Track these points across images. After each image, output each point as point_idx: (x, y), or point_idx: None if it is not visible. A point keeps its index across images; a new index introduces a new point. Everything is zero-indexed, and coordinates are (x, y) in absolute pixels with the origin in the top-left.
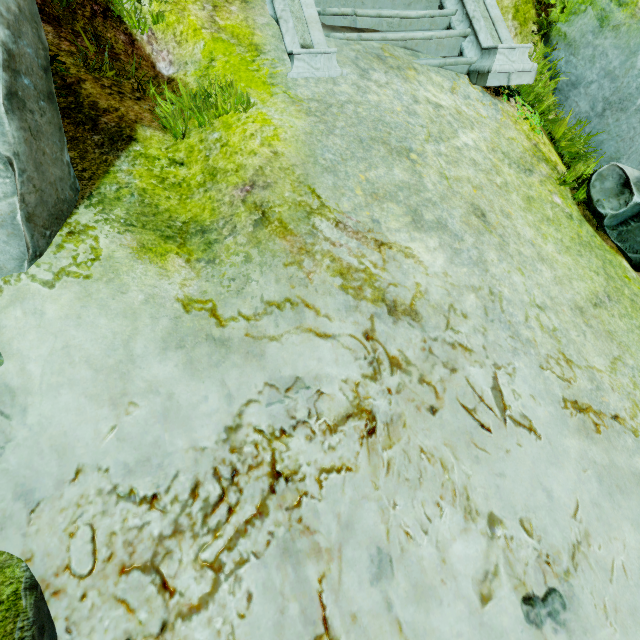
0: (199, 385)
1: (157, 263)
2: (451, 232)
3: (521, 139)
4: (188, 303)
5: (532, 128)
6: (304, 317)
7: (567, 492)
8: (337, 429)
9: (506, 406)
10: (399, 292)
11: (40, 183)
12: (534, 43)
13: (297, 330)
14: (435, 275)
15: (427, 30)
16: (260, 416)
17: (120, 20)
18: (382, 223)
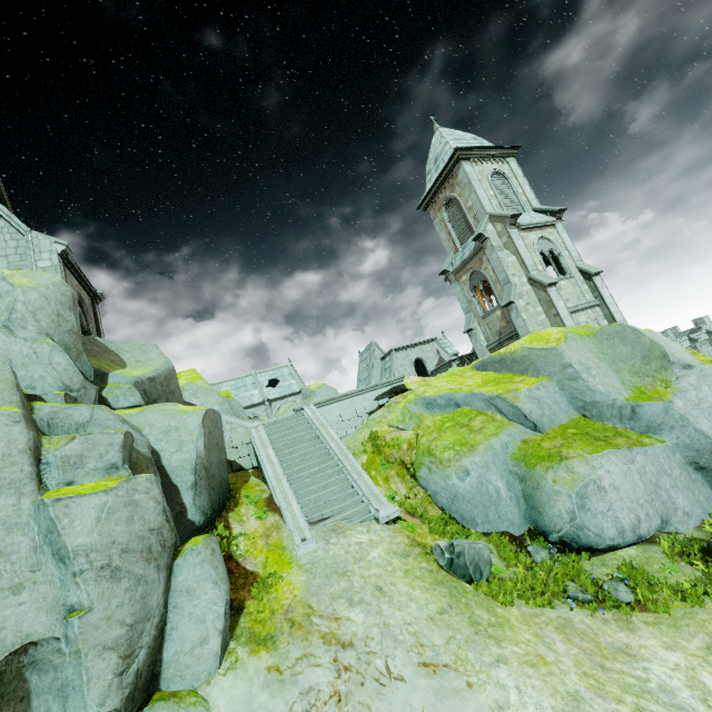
0: (276, 701)
1: (257, 656)
2: (366, 602)
3: (404, 540)
4: (269, 669)
5: (410, 530)
6: (311, 660)
7: (419, 703)
8: (327, 703)
9: (391, 672)
10: (345, 636)
11: (225, 636)
12: (411, 482)
13: (309, 666)
14: (360, 624)
15: (354, 506)
16: (298, 707)
17: (234, 558)
18: (337, 609)
